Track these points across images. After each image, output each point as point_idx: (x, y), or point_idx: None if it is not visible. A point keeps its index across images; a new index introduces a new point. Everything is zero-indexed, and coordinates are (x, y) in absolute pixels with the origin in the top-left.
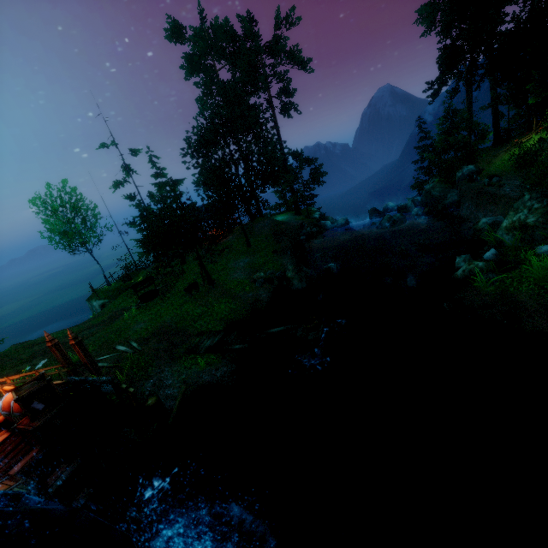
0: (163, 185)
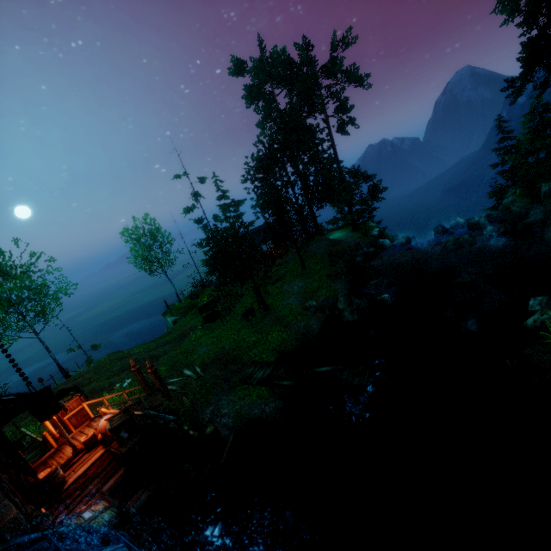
0: (226, 207)
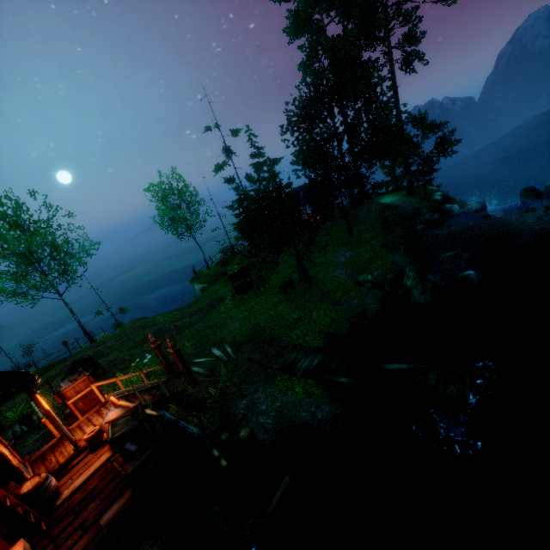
0: (260, 165)
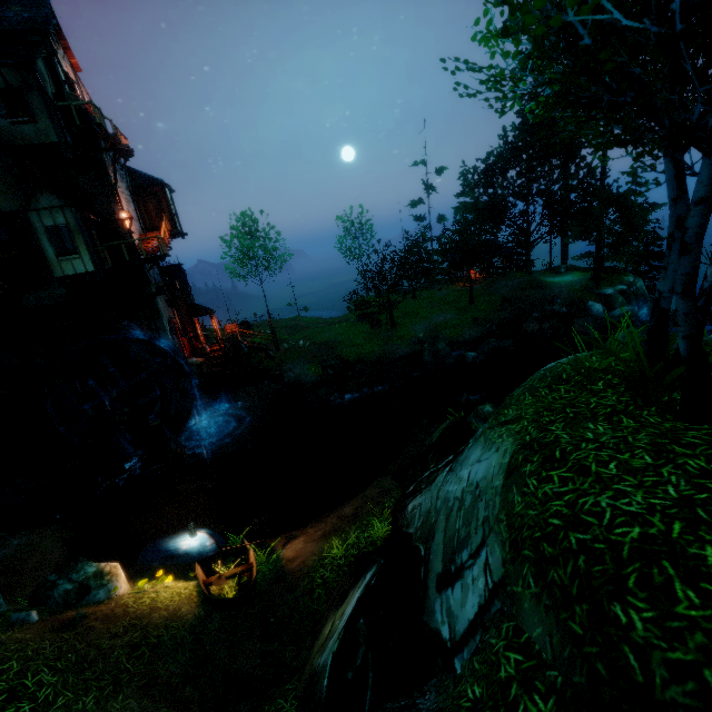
0: (462, 206)
